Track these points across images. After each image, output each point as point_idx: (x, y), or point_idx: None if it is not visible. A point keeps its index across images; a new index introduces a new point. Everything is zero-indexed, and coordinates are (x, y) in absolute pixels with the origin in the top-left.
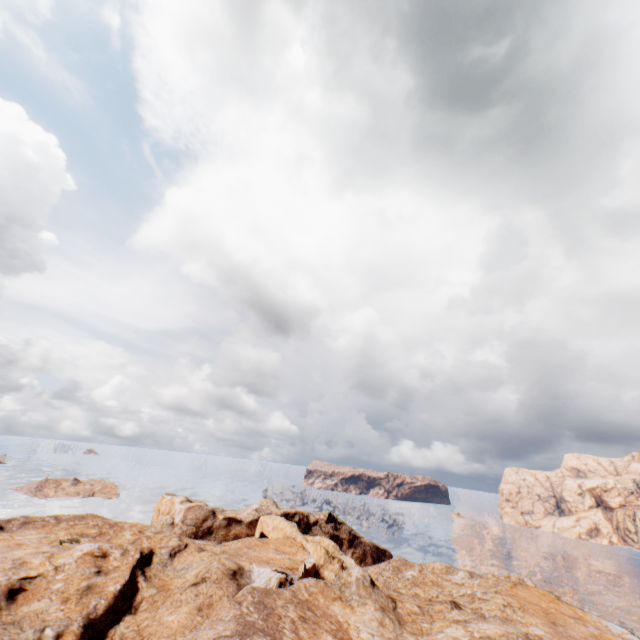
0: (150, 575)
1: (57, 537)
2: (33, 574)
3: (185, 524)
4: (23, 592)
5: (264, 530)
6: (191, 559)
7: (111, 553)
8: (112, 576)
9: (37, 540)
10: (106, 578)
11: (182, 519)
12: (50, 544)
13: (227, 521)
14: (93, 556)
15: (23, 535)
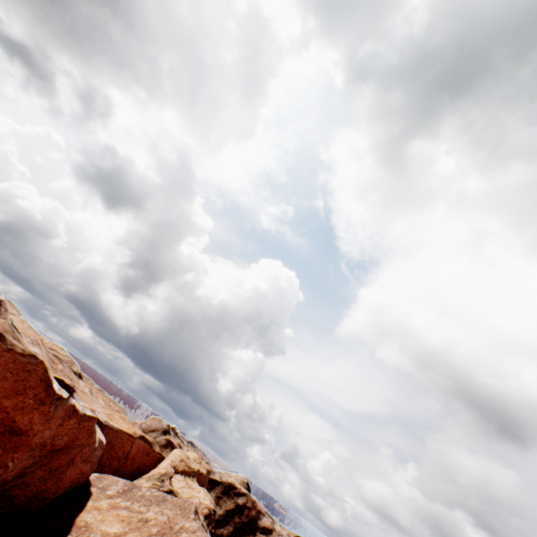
0: None
1: None
2: None
3: (140, 425)
4: None
5: None
6: None
7: None
8: None
9: None
10: None
11: (143, 422)
12: None
13: (166, 442)
14: None
15: None
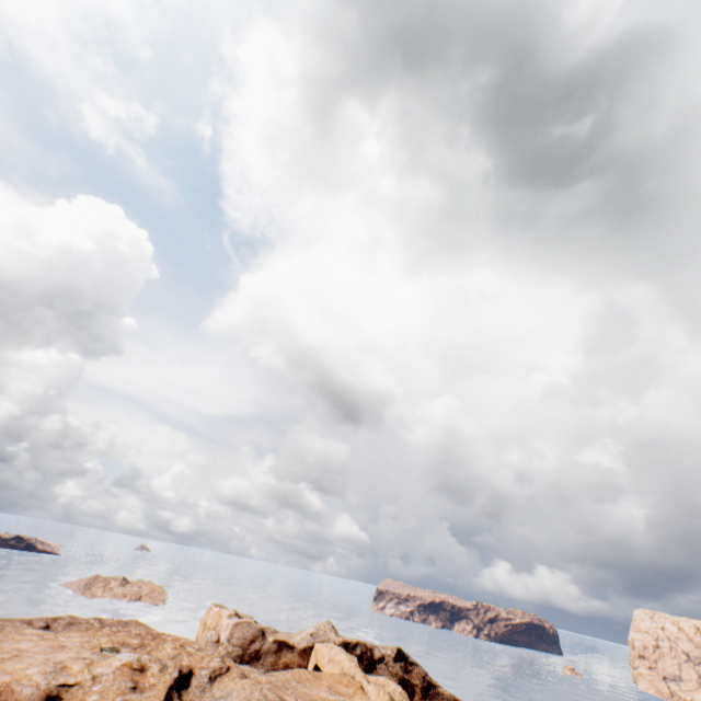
0: (186, 700)
1: (99, 642)
2: (71, 681)
3: (231, 643)
4: (59, 700)
5: (319, 661)
6: (232, 686)
7: (149, 667)
8: (147, 694)
9: (79, 643)
10: (141, 696)
11: (228, 637)
12: (91, 650)
13: (277, 645)
14: (131, 668)
15: (67, 636)
